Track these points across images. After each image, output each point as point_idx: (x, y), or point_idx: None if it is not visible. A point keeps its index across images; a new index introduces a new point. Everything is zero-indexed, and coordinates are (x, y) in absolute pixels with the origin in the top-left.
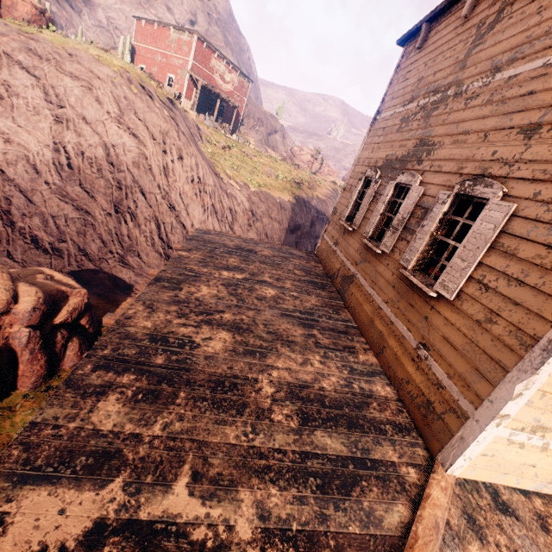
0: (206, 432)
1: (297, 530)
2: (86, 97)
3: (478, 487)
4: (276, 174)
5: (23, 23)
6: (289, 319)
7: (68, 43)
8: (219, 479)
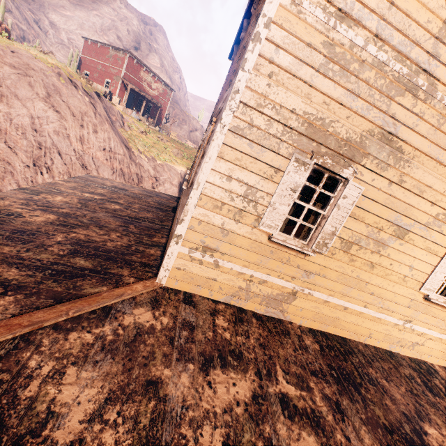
0: None
1: (15, 283)
2: (21, 81)
3: (178, 292)
4: (182, 155)
5: None
6: (116, 218)
7: (14, 44)
8: None
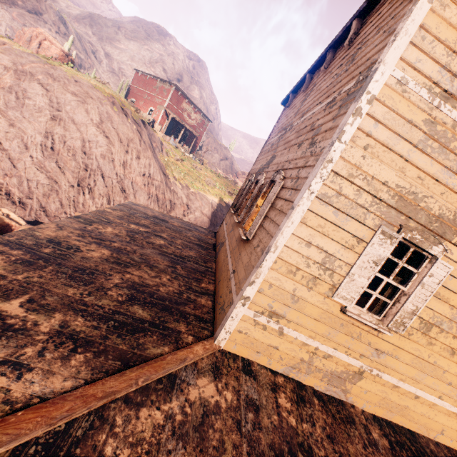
0: (54, 286)
1: (82, 337)
2: (79, 107)
3: (236, 358)
4: (214, 184)
5: (51, 59)
6: (163, 256)
7: (77, 75)
8: (46, 305)
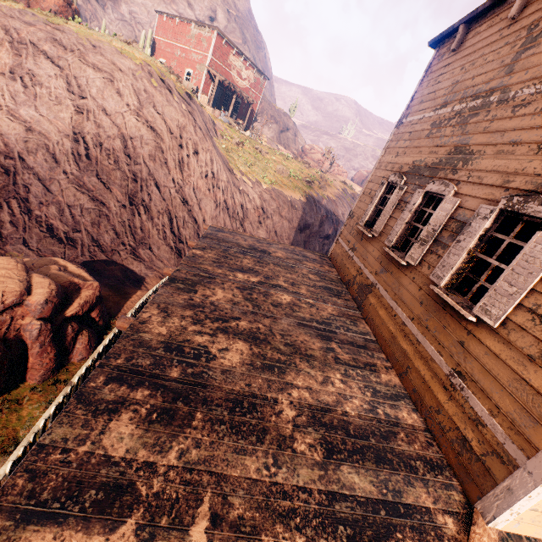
0: (225, 463)
1: None
2: (107, 88)
3: None
4: (288, 172)
5: (50, 14)
6: (306, 329)
7: (92, 35)
8: (240, 524)
